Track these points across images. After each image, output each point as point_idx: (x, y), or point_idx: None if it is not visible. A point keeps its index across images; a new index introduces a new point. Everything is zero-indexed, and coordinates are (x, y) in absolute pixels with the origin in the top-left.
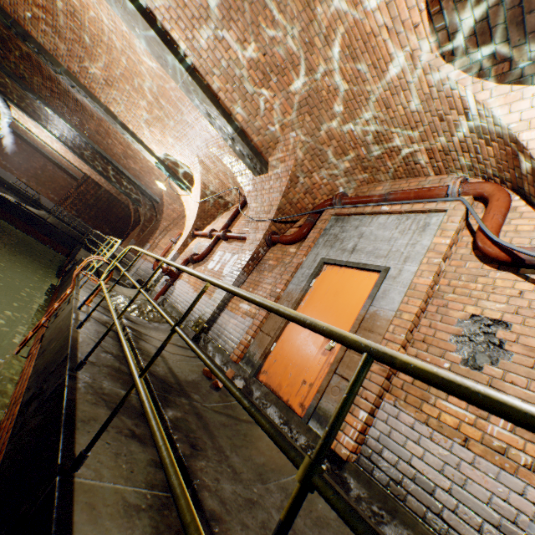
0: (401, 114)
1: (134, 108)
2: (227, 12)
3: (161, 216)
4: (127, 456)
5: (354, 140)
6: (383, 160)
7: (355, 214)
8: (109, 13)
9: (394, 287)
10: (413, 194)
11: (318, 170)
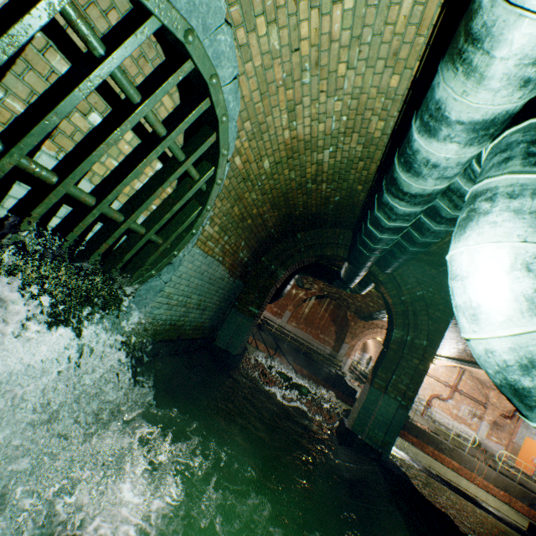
0: None
1: None
2: None
3: (361, 328)
4: None
5: None
6: None
7: None
8: None
9: None
10: None
11: None
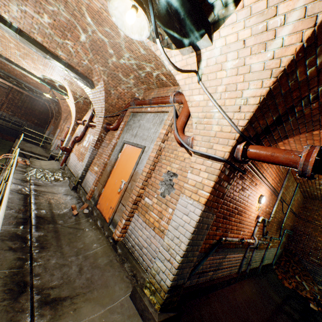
0: (140, 55)
1: (8, 48)
2: None
3: (61, 110)
4: (1, 259)
5: (128, 67)
6: (147, 78)
7: (139, 112)
8: None
9: (145, 157)
10: (159, 100)
11: (119, 85)
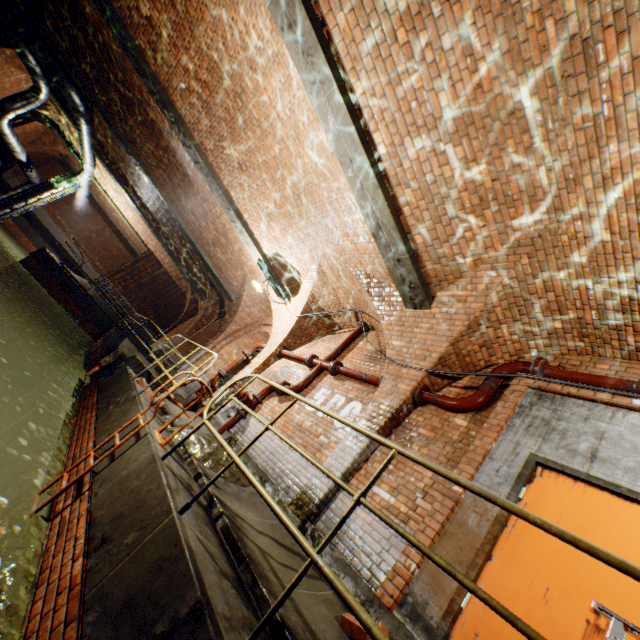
0: None
1: (261, 198)
2: (464, 128)
3: (232, 317)
4: None
5: (585, 299)
6: (622, 332)
7: (577, 397)
8: (291, 101)
9: None
10: None
11: (510, 321)
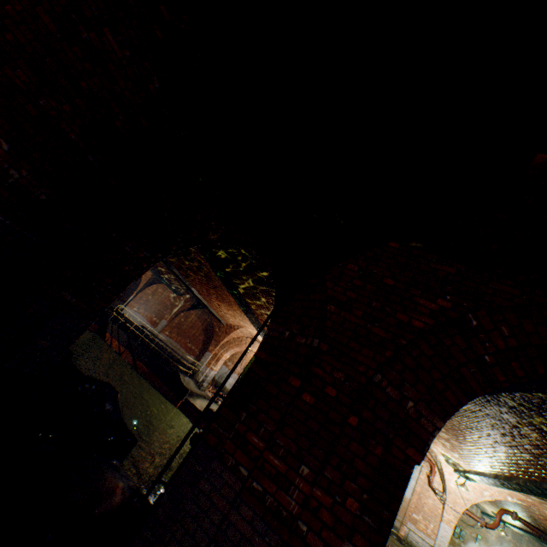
0: None
1: None
2: None
3: (224, 334)
4: None
5: None
6: None
7: None
8: None
9: (409, 487)
10: None
11: None
